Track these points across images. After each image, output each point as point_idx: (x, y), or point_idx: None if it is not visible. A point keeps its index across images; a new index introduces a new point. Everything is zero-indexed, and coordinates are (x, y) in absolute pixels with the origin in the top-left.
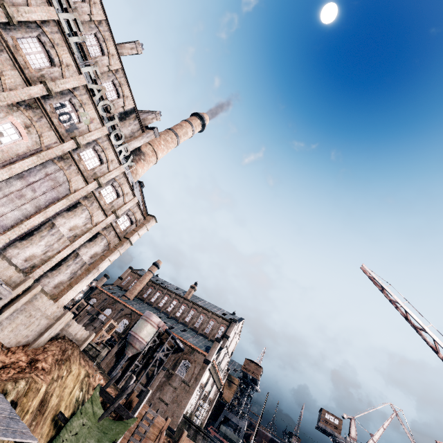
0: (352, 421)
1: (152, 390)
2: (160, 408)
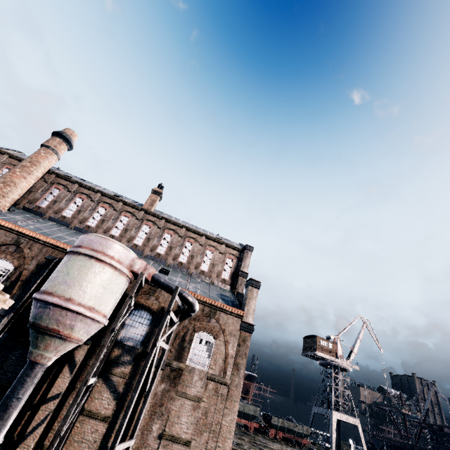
0: (338, 340)
1: (141, 425)
2: None
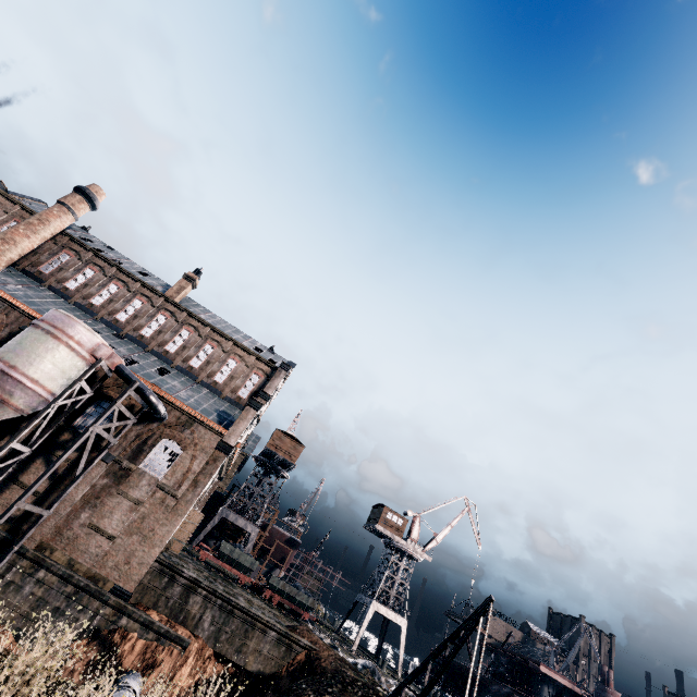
0: (417, 519)
1: (68, 507)
2: (90, 548)
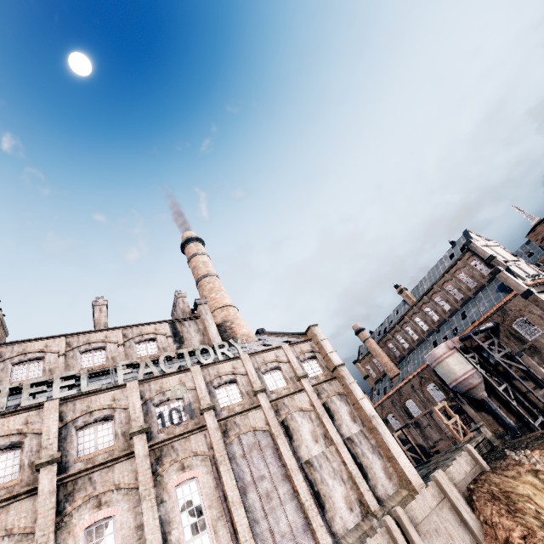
0: None
1: None
2: None
